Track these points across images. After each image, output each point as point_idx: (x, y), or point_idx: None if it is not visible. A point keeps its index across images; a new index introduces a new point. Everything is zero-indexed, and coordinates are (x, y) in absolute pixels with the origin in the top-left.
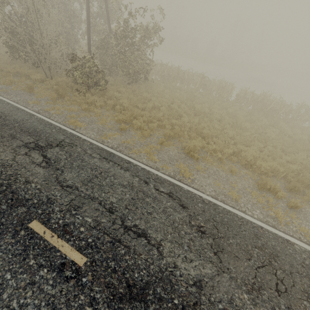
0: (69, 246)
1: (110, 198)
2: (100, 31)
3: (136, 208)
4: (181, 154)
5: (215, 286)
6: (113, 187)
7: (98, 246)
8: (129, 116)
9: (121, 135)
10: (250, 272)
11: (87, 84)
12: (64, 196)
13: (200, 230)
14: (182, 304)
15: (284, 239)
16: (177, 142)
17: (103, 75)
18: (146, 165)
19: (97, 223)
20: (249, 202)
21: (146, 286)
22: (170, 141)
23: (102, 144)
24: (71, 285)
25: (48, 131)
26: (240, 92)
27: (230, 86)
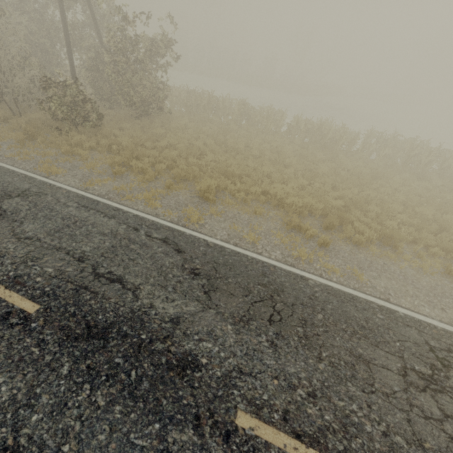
0: (19, 296)
1: (82, 248)
2: (91, 47)
3: (116, 255)
4: (194, 198)
5: (195, 321)
6: (89, 236)
7: (57, 294)
8: (126, 156)
9: (115, 181)
10: (243, 307)
11: (72, 120)
12: (19, 249)
13: (194, 273)
14: (150, 338)
15: (298, 275)
16: (192, 185)
17: (95, 106)
18: (140, 212)
19: (60, 272)
20: (270, 244)
21: (110, 326)
22: (181, 183)
23: (84, 191)
24: (17, 330)
25: (8, 179)
26: (293, 121)
27: (280, 114)
